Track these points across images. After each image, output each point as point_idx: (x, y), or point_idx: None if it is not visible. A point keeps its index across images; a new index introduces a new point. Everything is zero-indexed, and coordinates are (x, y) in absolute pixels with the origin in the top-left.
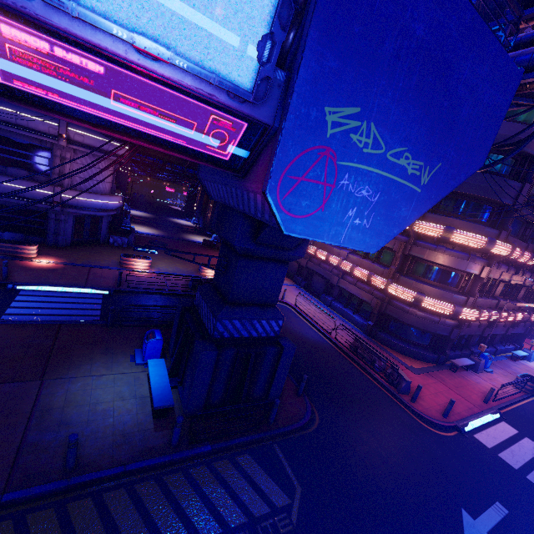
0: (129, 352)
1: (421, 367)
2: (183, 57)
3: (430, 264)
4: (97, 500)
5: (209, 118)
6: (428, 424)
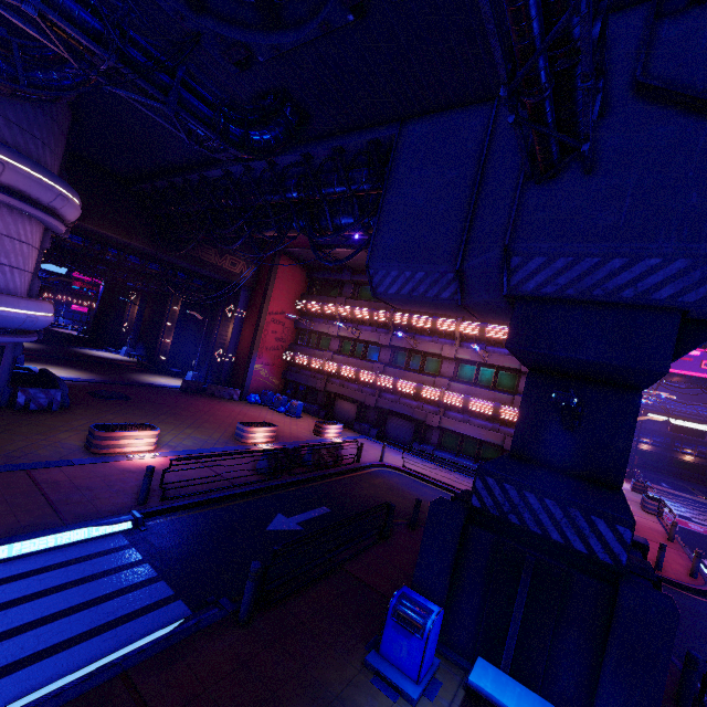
0: (360, 674)
1: None
2: None
3: None
4: None
5: None
6: (699, 595)
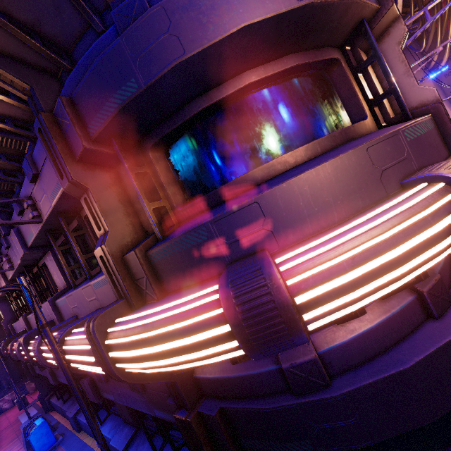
0: None
1: (38, 404)
2: None
3: None
4: None
5: None
6: None
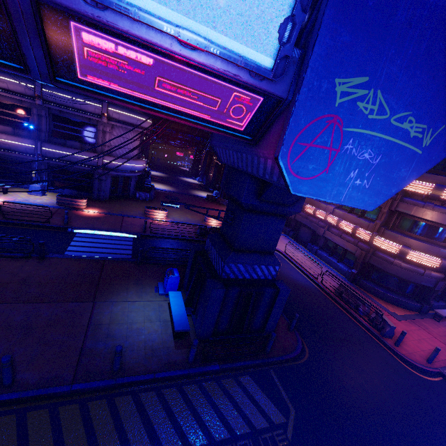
0: (154, 284)
1: (404, 314)
2: (216, 45)
3: (417, 219)
4: (135, 397)
5: (232, 95)
6: (412, 367)
